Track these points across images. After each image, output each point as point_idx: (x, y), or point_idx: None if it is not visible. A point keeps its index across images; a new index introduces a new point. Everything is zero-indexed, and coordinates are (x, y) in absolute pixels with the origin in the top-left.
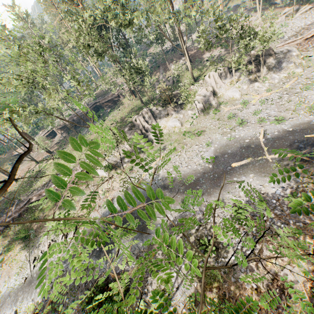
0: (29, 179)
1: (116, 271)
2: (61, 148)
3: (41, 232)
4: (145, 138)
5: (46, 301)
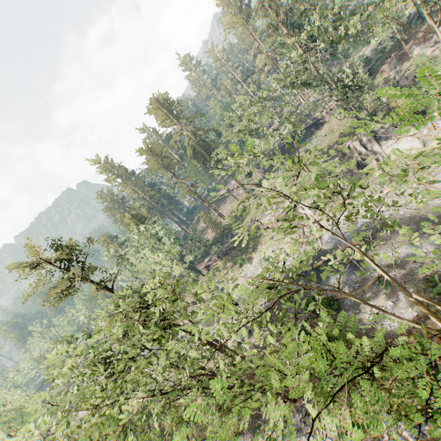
0: (236, 218)
1: (327, 295)
2: (260, 187)
3: (253, 261)
4: (362, 168)
5: (267, 307)
